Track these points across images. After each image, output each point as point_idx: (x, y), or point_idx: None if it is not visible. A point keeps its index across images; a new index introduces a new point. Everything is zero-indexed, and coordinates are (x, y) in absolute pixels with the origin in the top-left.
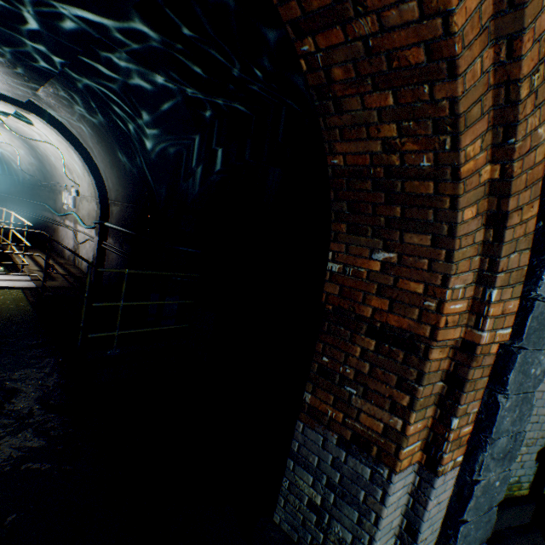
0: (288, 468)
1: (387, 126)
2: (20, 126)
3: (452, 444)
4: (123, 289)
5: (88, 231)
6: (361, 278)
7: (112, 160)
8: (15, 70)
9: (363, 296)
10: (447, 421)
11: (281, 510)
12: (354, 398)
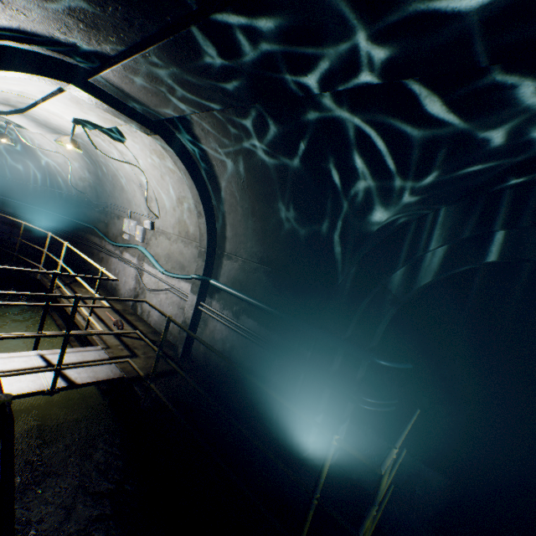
0: None
1: None
2: (96, 139)
3: None
4: (381, 484)
5: (164, 276)
6: None
7: (256, 208)
8: (219, 79)
9: None
10: None
11: None
12: None
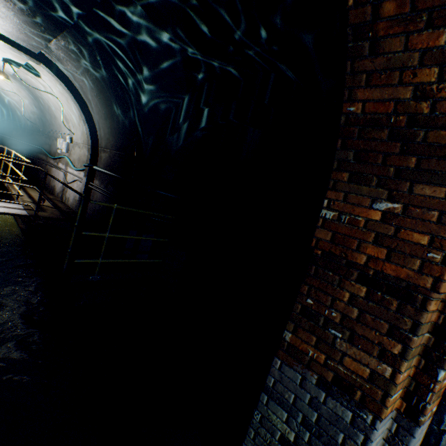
0: (261, 402)
1: (426, 70)
2: (29, 78)
3: (435, 395)
4: (109, 222)
5: (77, 173)
6: (357, 226)
7: (107, 112)
8: (34, 19)
9: (357, 244)
10: (433, 372)
11: (250, 442)
12: (339, 342)
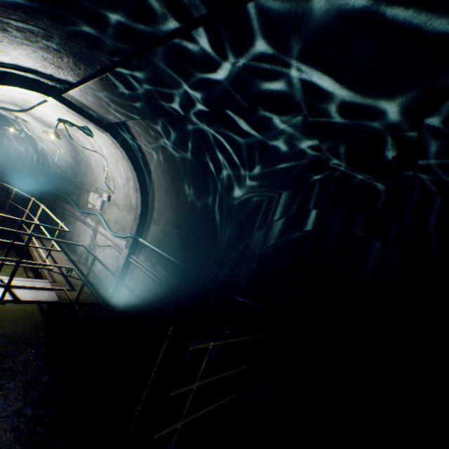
0: None
1: None
2: (76, 134)
3: None
4: (201, 367)
5: (111, 236)
6: None
7: (172, 187)
8: (131, 101)
9: None
10: None
11: None
12: None
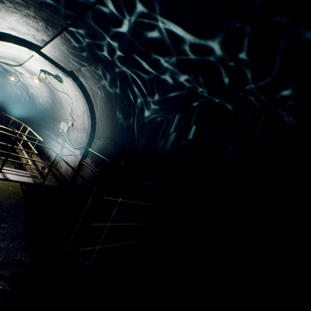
0: None
1: None
2: (53, 81)
3: None
4: (112, 213)
5: (72, 149)
6: None
7: (110, 114)
8: (81, 52)
9: None
10: None
11: None
12: None
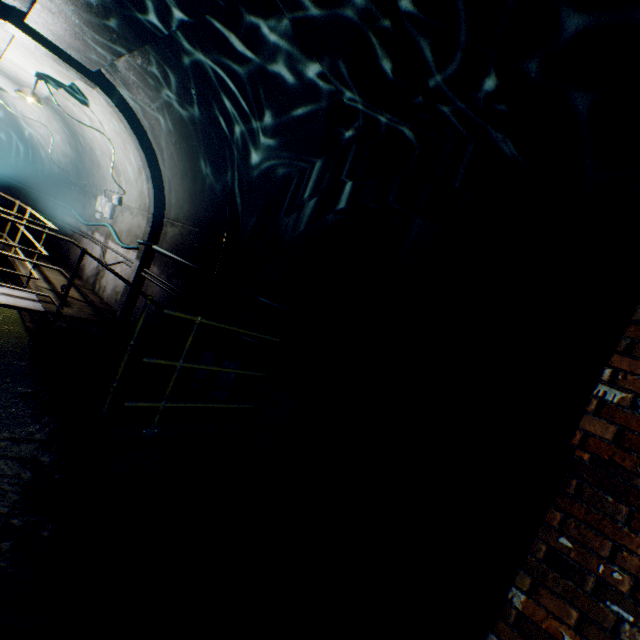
0: None
1: None
2: (69, 104)
3: None
4: (186, 344)
5: (123, 251)
6: None
7: (188, 168)
8: (105, 20)
9: None
10: None
11: None
12: (628, 630)
